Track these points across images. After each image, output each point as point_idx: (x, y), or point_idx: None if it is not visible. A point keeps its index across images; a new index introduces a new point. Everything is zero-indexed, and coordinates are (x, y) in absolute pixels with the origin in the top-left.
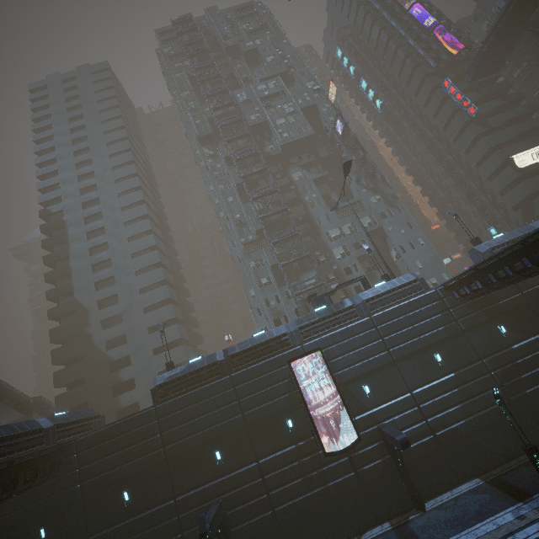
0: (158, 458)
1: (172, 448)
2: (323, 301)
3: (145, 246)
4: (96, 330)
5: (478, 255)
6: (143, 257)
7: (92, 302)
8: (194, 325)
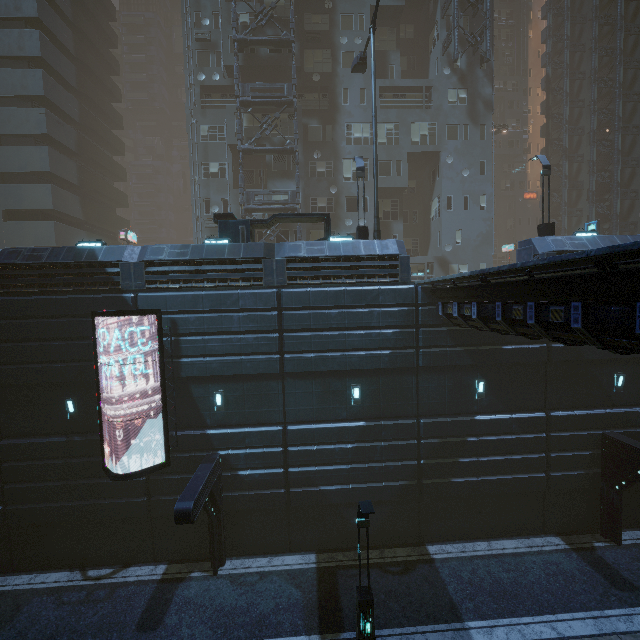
0: None
1: None
2: (235, 233)
3: (15, 11)
4: None
5: (530, 255)
6: (9, 33)
7: None
8: (116, 201)
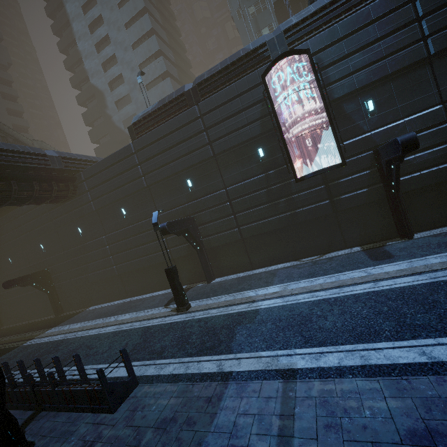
0: (141, 185)
1: (150, 177)
2: None
3: (135, 11)
4: (113, 111)
5: None
6: (135, 25)
7: (104, 85)
8: None
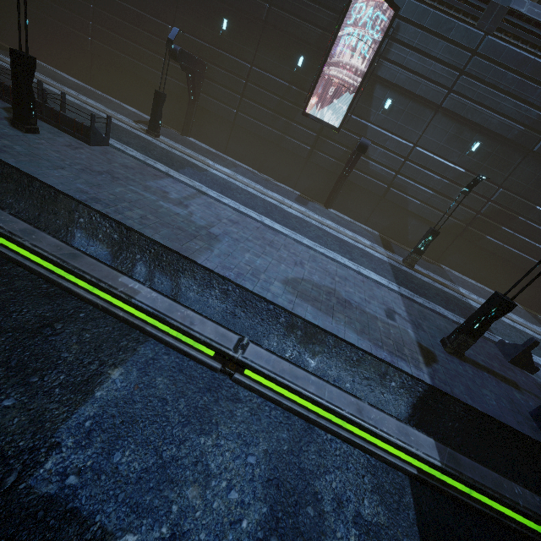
0: None
1: None
2: None
3: None
4: None
5: None
6: None
7: None
8: None
